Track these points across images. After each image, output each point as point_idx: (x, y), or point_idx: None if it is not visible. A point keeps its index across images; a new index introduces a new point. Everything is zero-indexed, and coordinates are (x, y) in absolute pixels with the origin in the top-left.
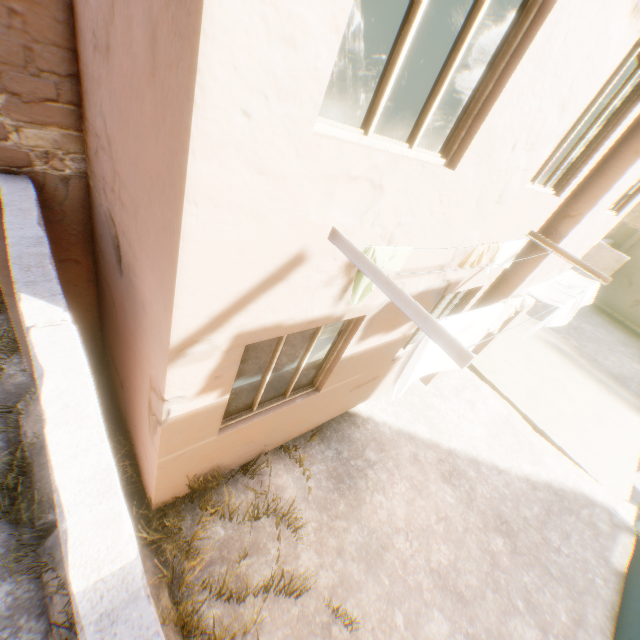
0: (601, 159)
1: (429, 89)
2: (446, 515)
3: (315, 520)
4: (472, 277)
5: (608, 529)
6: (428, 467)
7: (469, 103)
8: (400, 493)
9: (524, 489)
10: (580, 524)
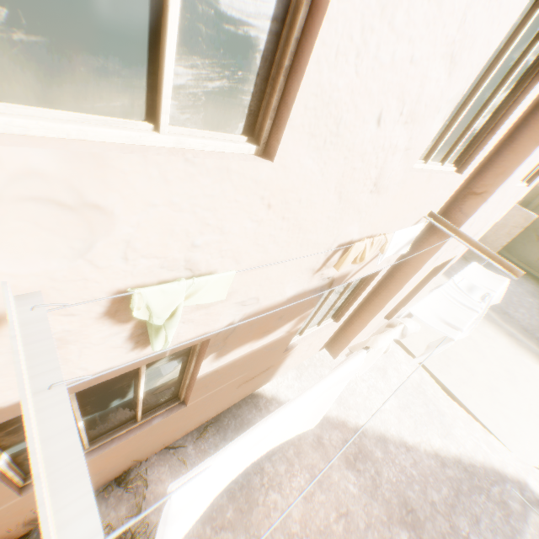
0: (511, 128)
1: (143, 6)
2: (347, 509)
3: (196, 535)
4: (364, 266)
5: (519, 507)
6: (332, 451)
7: (274, 45)
8: (298, 487)
9: (433, 466)
10: (490, 503)
